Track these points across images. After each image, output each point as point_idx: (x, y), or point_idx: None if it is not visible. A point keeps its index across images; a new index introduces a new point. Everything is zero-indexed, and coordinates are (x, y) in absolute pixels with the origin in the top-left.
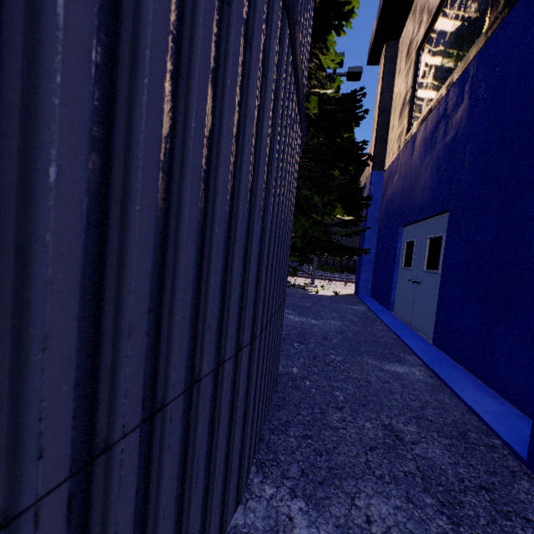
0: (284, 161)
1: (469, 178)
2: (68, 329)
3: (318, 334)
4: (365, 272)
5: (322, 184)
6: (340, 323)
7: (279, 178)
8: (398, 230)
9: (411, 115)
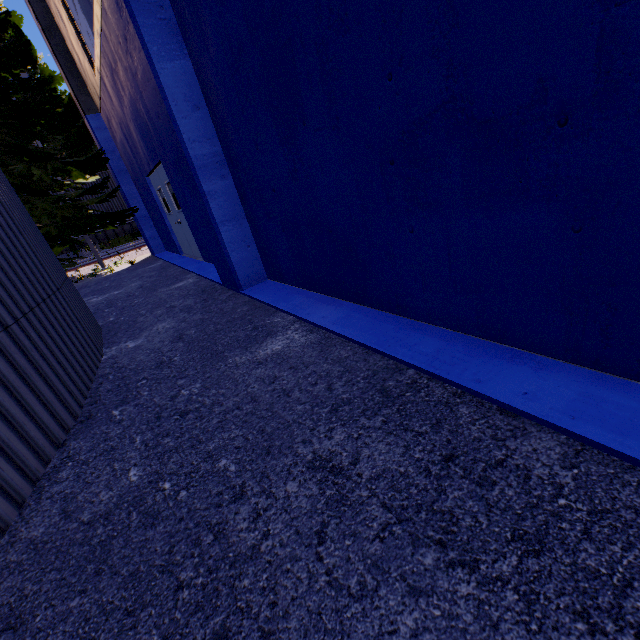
0: (5, 196)
1: (155, 135)
2: (7, 281)
3: (123, 297)
4: (147, 230)
5: (33, 150)
6: (140, 282)
7: (11, 208)
8: (146, 181)
9: (86, 49)
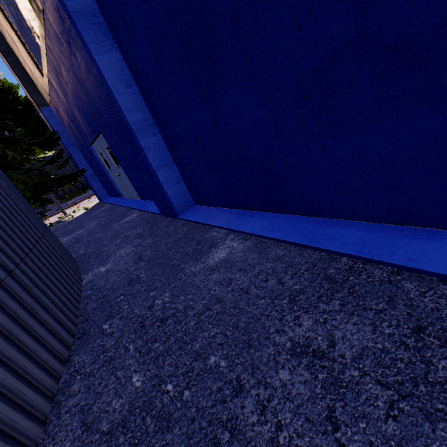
0: None
1: (95, 114)
2: (5, 235)
3: (86, 234)
4: (94, 184)
5: (5, 138)
6: (96, 222)
7: None
8: (90, 149)
9: (35, 61)
